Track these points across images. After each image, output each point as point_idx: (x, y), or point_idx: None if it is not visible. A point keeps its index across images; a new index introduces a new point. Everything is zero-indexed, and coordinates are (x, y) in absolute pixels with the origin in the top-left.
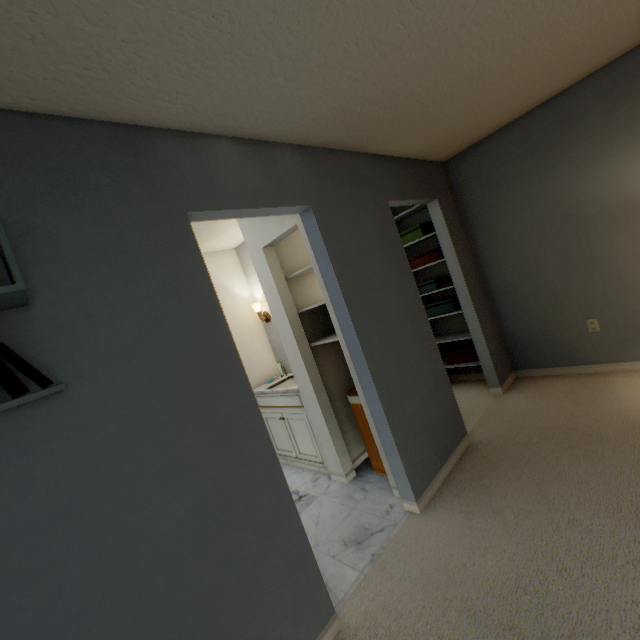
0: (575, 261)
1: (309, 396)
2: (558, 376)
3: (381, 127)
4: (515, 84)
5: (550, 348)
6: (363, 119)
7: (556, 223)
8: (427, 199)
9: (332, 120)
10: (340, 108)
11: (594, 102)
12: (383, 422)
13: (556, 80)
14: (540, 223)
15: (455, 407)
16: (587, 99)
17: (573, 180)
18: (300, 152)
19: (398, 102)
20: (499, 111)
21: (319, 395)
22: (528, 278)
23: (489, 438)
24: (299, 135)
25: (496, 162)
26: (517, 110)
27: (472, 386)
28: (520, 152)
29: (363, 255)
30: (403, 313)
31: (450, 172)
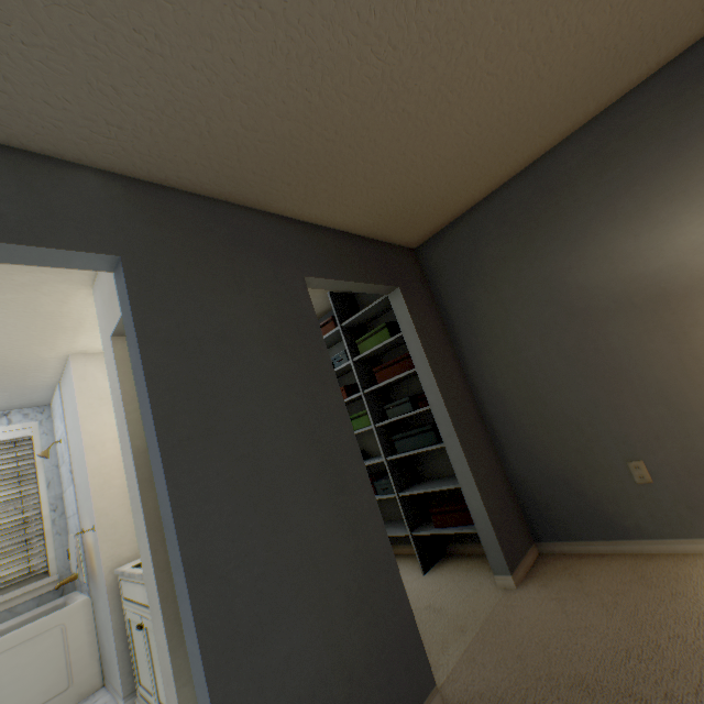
0: (595, 371)
1: (153, 593)
2: (602, 556)
3: (271, 168)
4: (463, 129)
5: (583, 506)
6: (226, 145)
7: (559, 318)
8: (382, 285)
9: (163, 135)
10: (162, 111)
11: (580, 166)
12: (203, 688)
13: (523, 136)
14: (538, 319)
15: (410, 626)
16: (570, 163)
17: (571, 261)
18: (127, 185)
19: (274, 122)
20: (459, 175)
21: (168, 593)
22: (534, 396)
23: (476, 699)
24: (113, 155)
25: (474, 245)
26: (486, 179)
27: (475, 566)
28: (500, 231)
29: (229, 343)
30: (305, 443)
31: (422, 260)
